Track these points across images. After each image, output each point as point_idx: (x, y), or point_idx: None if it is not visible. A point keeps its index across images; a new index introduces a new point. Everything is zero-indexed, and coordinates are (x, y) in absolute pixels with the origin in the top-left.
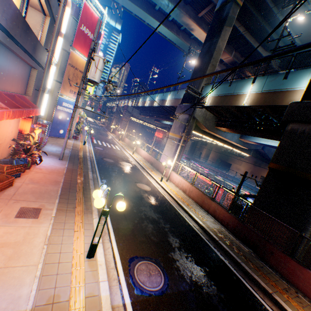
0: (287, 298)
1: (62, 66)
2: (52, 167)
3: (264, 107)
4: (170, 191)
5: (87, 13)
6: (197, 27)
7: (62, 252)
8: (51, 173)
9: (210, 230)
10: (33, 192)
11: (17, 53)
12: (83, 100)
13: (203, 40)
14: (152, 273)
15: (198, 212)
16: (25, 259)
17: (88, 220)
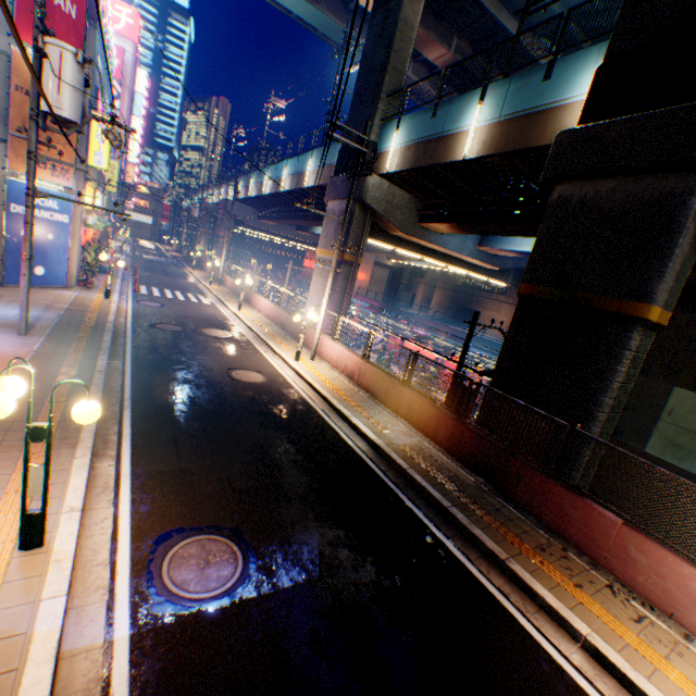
0: (539, 564)
1: None
2: None
3: (509, 157)
4: (316, 380)
5: None
6: None
7: None
8: None
9: (392, 450)
10: None
11: None
12: (100, 191)
13: None
14: (214, 561)
15: (374, 415)
16: None
17: (57, 464)
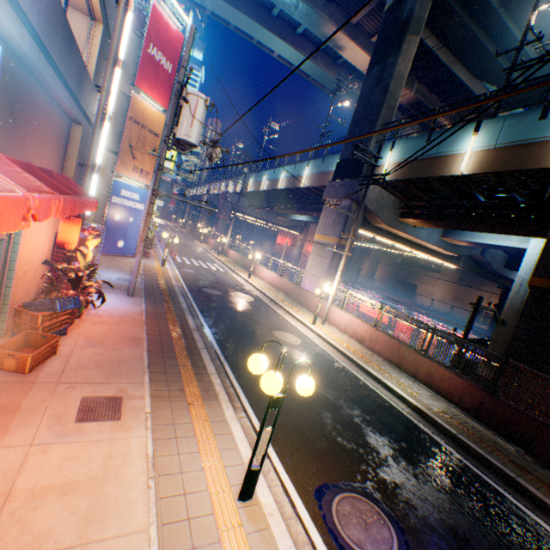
0: None
1: (118, 122)
2: (120, 312)
3: (502, 174)
4: (336, 343)
5: (158, 23)
6: (350, 43)
7: (189, 492)
8: (120, 322)
9: (433, 414)
10: (97, 363)
11: (54, 87)
12: None
13: (361, 66)
14: (369, 521)
15: (398, 379)
16: (119, 519)
17: (215, 415)
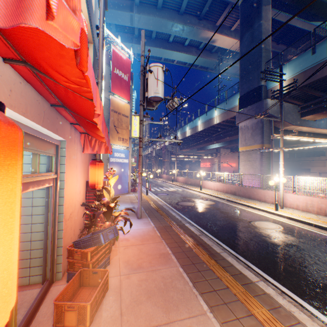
0: None
1: (106, 114)
2: (139, 232)
3: None
4: (313, 221)
5: (116, 56)
6: (219, 36)
7: None
8: (143, 241)
9: None
10: (147, 293)
11: None
12: None
13: (228, 46)
14: None
15: None
16: None
17: None
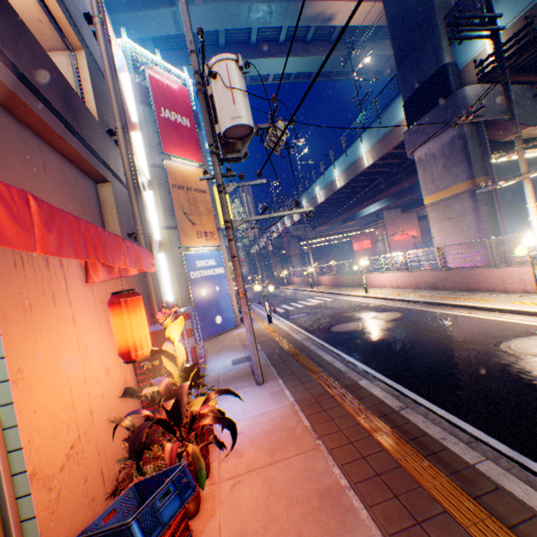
0: None
1: (164, 196)
2: (262, 425)
3: None
4: None
5: (159, 86)
6: (338, 4)
7: None
8: (275, 454)
9: None
10: None
11: None
12: None
13: (360, 19)
14: None
15: None
16: None
17: None
